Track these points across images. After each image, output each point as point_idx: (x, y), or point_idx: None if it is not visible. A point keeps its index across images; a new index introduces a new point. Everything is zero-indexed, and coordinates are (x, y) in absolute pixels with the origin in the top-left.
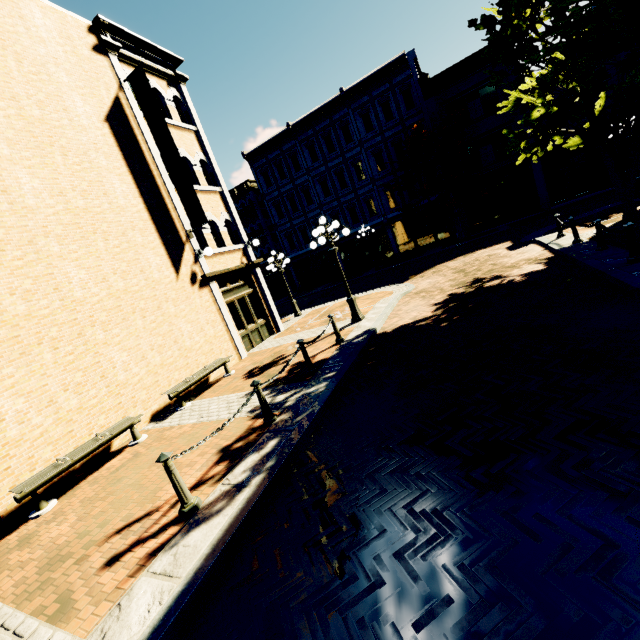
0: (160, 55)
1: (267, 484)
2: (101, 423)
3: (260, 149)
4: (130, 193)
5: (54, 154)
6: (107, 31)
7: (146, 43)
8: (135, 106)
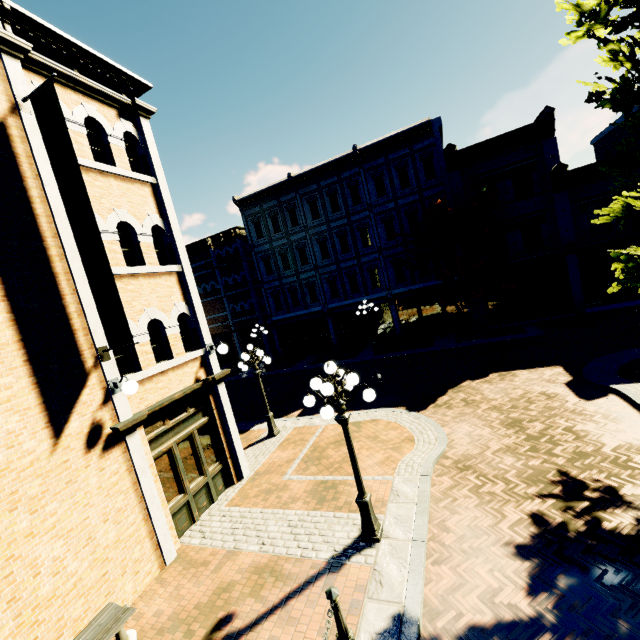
0: (113, 73)
1: None
2: None
3: (254, 196)
4: None
5: None
6: (13, 21)
7: (88, 52)
8: (38, 141)
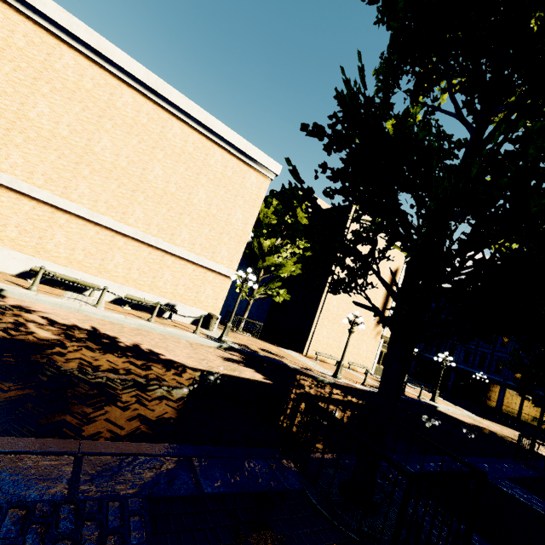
0: None
1: None
2: (330, 353)
3: None
4: (382, 296)
5: (373, 278)
6: None
7: None
8: (403, 270)
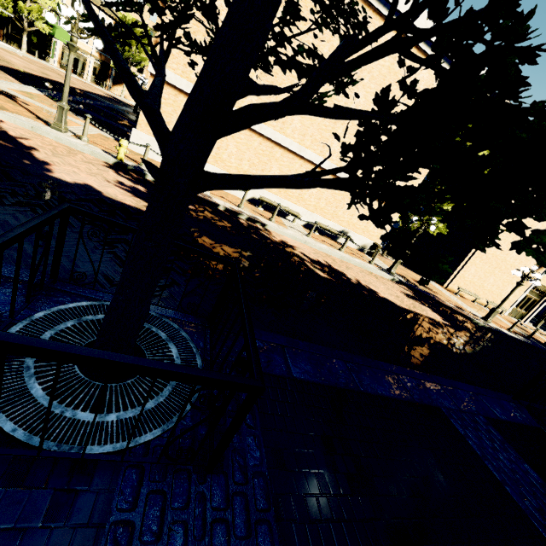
0: None
1: (530, 344)
2: (470, 289)
3: None
4: None
5: None
6: None
7: None
8: None
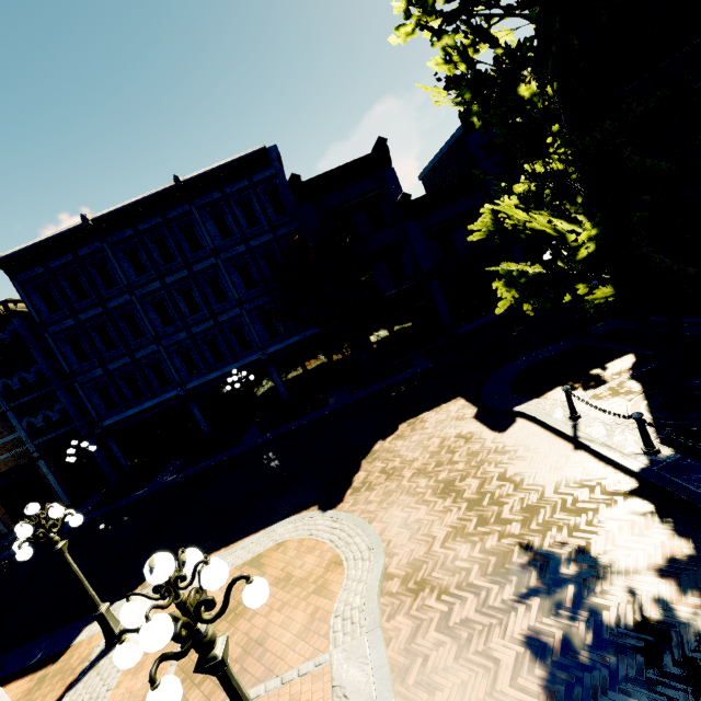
0: None
1: None
2: None
3: (30, 251)
4: None
5: None
6: None
7: None
8: None
